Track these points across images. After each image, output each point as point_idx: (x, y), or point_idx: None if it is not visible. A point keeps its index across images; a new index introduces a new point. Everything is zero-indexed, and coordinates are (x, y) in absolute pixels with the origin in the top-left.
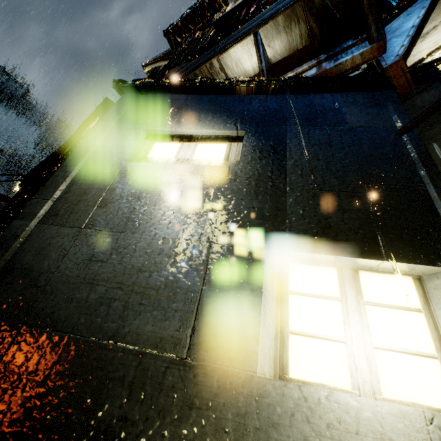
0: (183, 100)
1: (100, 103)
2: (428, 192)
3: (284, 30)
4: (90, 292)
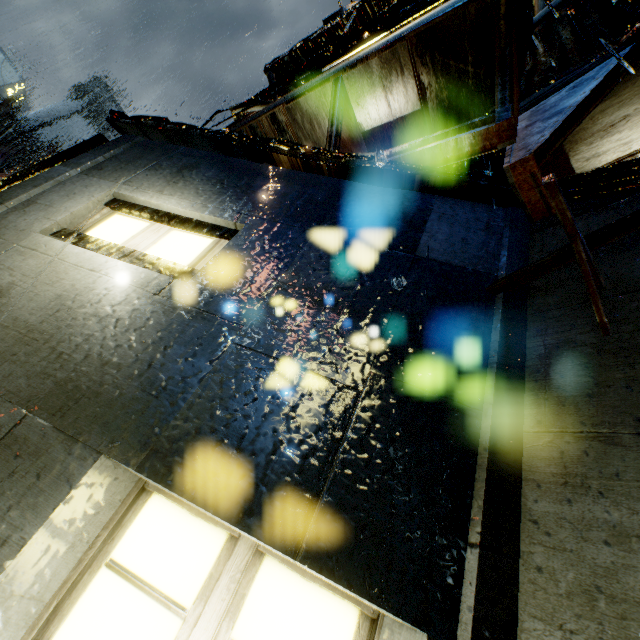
0: (197, 159)
1: (86, 141)
2: (481, 422)
3: (380, 82)
4: None
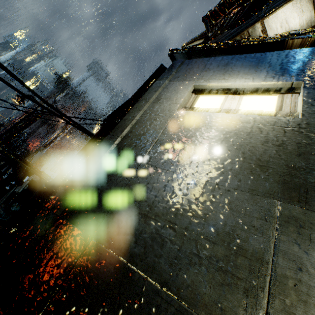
0: (227, 60)
1: (157, 68)
2: None
3: None
4: (145, 224)
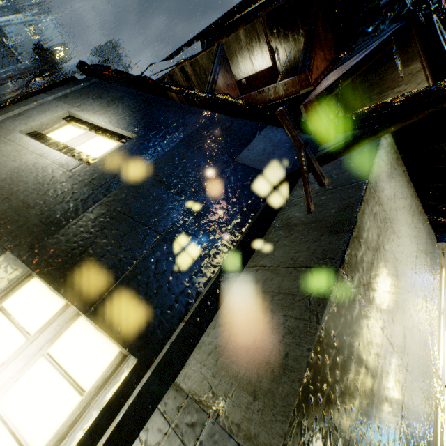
0: (125, 94)
1: (64, 79)
2: (224, 260)
3: (246, 46)
4: None
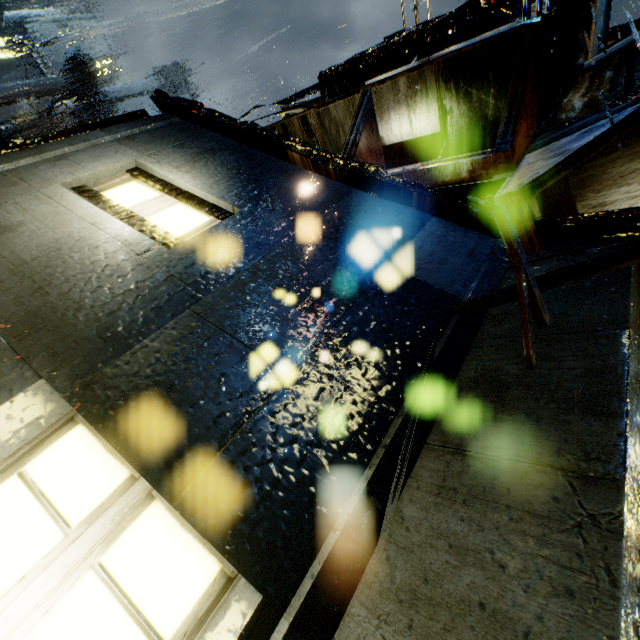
0: (221, 145)
1: (129, 113)
2: (390, 427)
3: (405, 101)
4: None
